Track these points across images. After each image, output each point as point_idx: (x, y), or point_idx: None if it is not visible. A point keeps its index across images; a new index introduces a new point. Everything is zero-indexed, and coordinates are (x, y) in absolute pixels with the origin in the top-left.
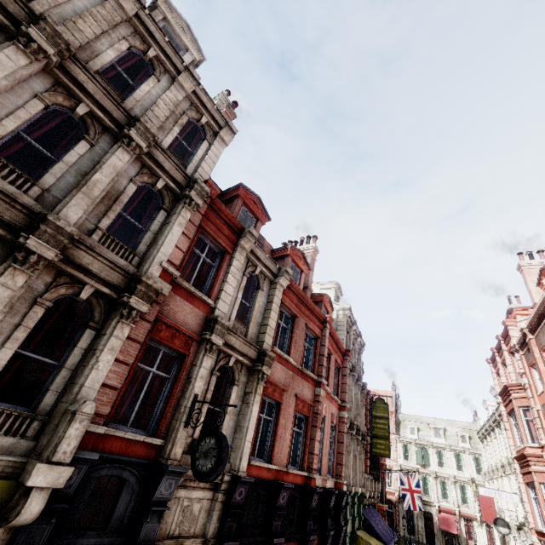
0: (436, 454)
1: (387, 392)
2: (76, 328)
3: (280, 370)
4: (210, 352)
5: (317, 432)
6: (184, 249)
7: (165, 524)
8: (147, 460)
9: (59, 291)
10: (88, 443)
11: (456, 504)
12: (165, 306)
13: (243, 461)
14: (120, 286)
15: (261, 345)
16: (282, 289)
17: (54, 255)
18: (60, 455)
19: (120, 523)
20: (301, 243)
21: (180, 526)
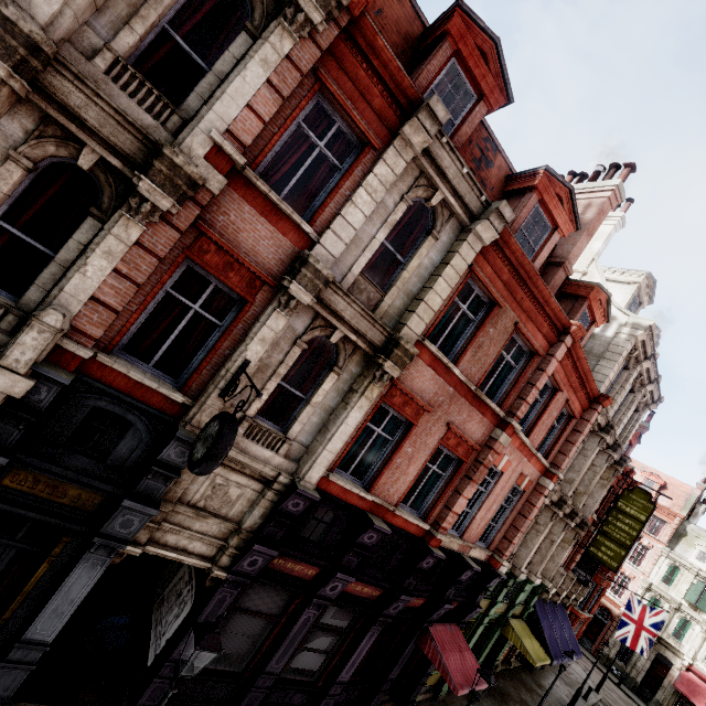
0: None
1: (683, 485)
2: (85, 214)
3: (429, 378)
4: (286, 308)
5: (469, 486)
6: (266, 115)
7: (182, 489)
8: (162, 413)
9: (45, 148)
10: (71, 363)
11: None
12: (220, 216)
13: (313, 470)
14: (136, 159)
15: (399, 328)
16: (479, 245)
17: (4, 72)
18: (12, 361)
19: (122, 464)
20: (591, 177)
21: (208, 500)
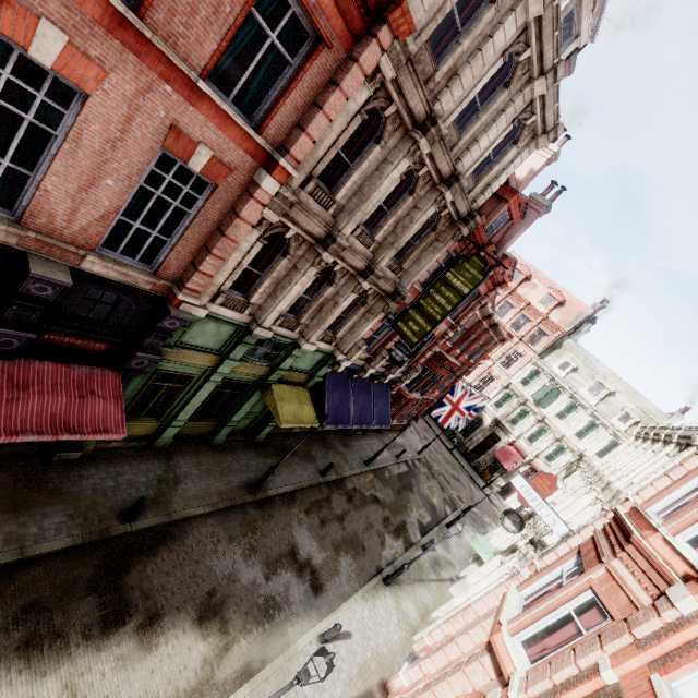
0: (567, 405)
1: (581, 304)
2: None
3: None
4: None
5: None
6: None
7: None
8: None
9: None
10: None
11: (534, 453)
12: None
13: None
14: None
15: None
16: None
17: None
18: None
19: None
20: None
21: None
